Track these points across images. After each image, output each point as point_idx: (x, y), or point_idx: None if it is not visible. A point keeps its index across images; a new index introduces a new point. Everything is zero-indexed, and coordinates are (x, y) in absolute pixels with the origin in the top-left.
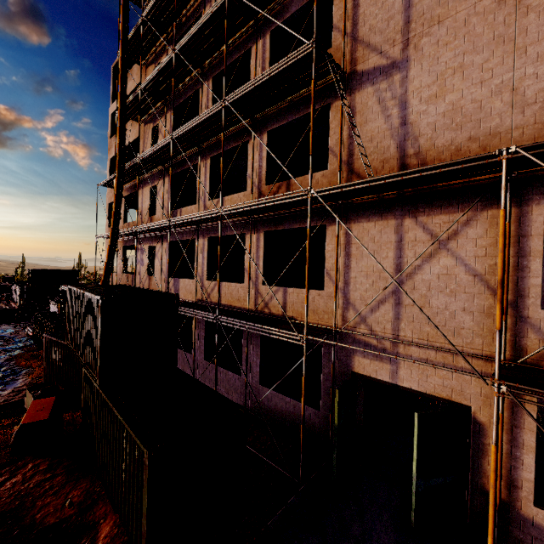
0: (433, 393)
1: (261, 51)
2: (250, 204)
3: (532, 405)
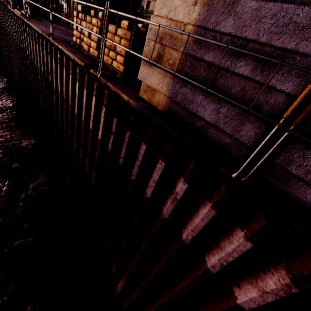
0: None
1: None
2: None
3: None
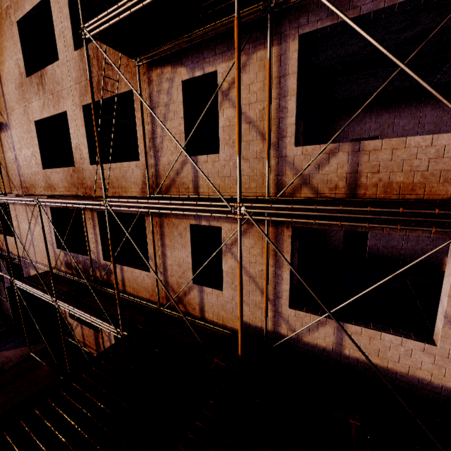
0: None
1: None
2: None
3: None
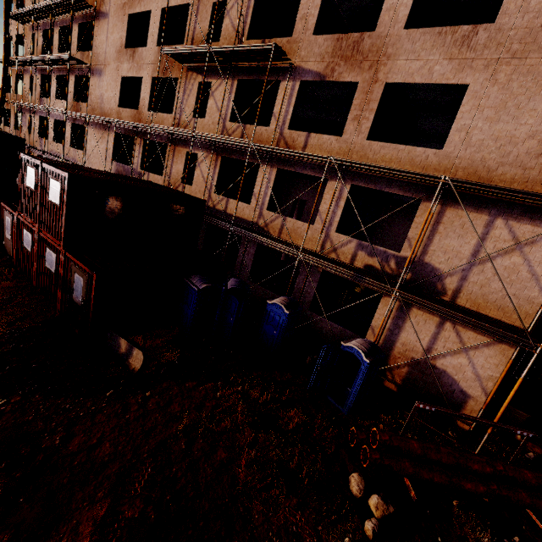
0: None
1: (75, 31)
2: (54, 109)
3: None
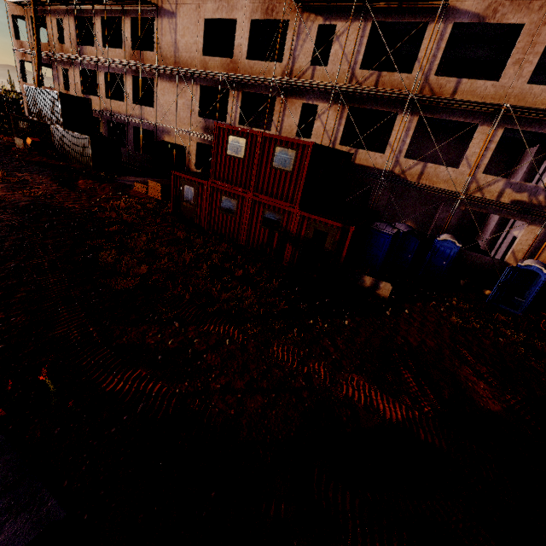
0: (180, 144)
1: None
2: (121, 61)
3: (196, 143)
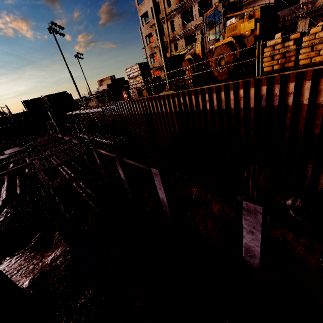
0: None
1: None
2: None
3: None
